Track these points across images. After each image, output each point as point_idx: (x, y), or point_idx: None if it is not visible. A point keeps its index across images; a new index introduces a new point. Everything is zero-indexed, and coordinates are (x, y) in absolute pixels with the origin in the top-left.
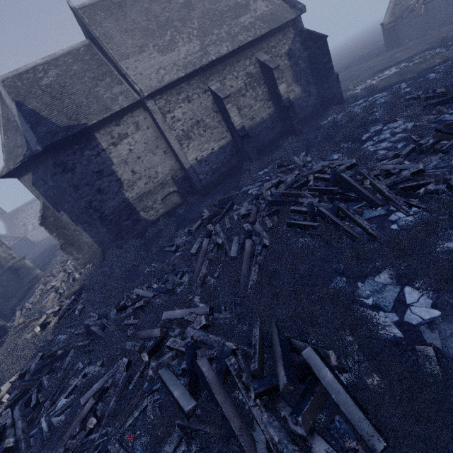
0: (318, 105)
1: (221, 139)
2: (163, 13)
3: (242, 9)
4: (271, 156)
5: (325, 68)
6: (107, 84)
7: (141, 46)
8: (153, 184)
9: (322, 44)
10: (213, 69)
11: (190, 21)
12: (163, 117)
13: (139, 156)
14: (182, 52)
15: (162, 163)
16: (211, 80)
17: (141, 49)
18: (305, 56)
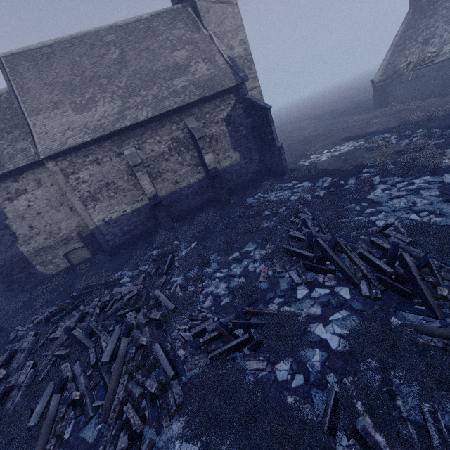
0: (262, 171)
1: (135, 202)
2: (92, 68)
3: (180, 70)
4: (187, 226)
5: (268, 138)
6: (13, 138)
7: (57, 102)
8: (55, 239)
9: (263, 115)
10: (130, 132)
11: (118, 79)
12: (66, 178)
13: (39, 212)
14: (99, 112)
15: (67, 220)
16: (127, 143)
17: (56, 105)
18: (248, 122)
